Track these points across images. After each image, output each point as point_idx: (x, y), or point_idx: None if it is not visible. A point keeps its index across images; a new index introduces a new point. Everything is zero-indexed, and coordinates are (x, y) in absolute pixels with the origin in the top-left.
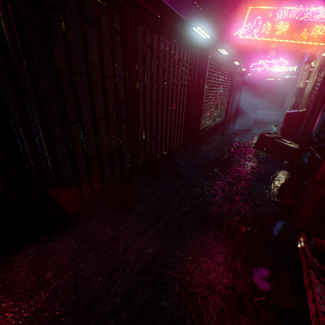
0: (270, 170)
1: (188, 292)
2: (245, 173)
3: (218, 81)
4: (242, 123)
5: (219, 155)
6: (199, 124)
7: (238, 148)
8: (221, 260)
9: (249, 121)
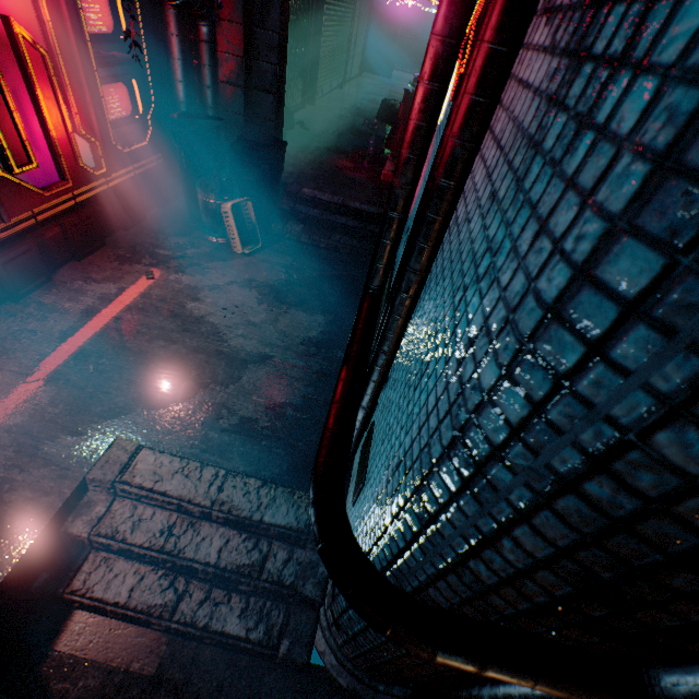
0: (386, 136)
1: (335, 167)
2: (365, 135)
3: (337, 12)
4: (368, 91)
5: (341, 121)
6: (317, 79)
7: (361, 117)
8: (349, 162)
9: (377, 89)
